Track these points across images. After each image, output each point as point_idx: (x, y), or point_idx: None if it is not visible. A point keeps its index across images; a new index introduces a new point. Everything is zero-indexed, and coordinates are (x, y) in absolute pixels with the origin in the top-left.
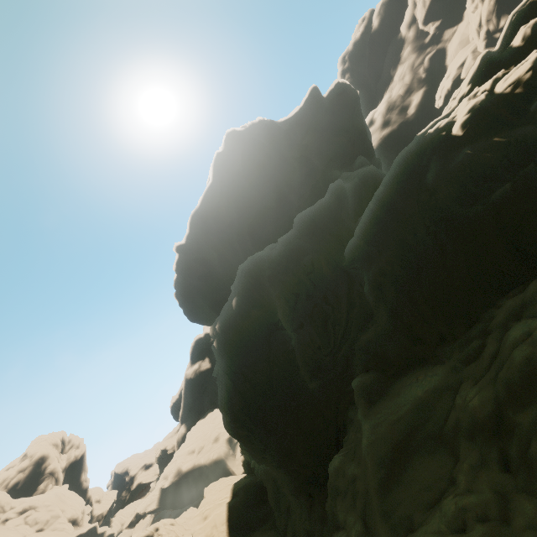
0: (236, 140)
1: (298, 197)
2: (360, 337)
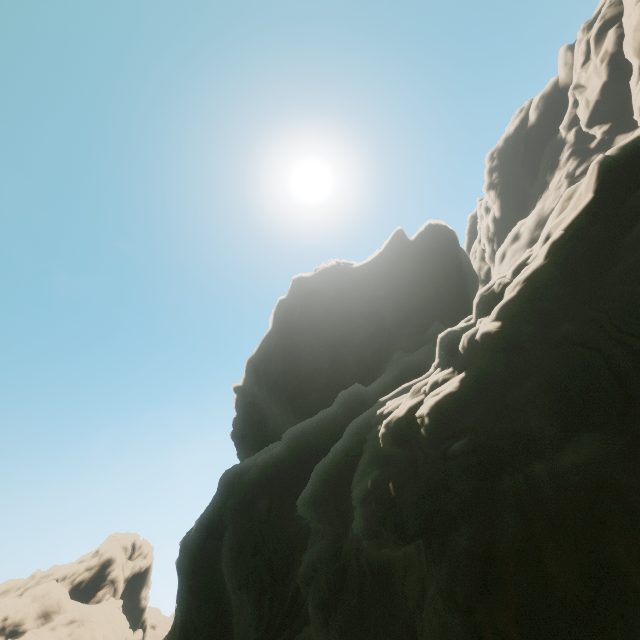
0: (301, 287)
1: (357, 360)
2: (303, 628)
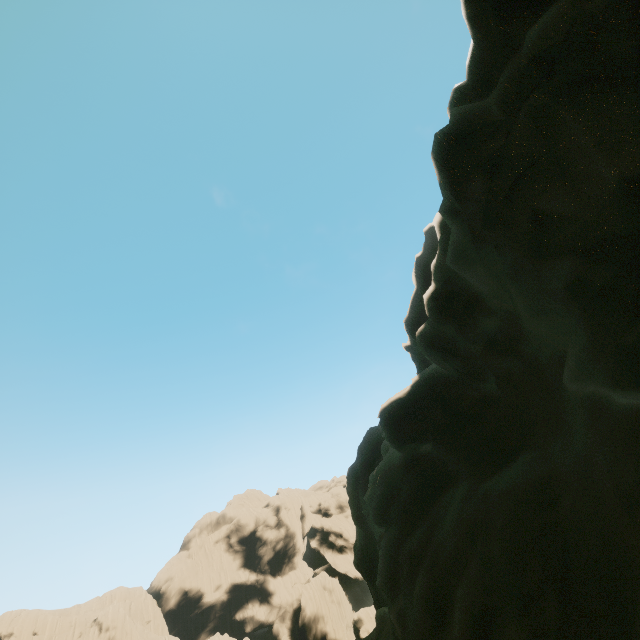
0: (433, 238)
1: None
2: None
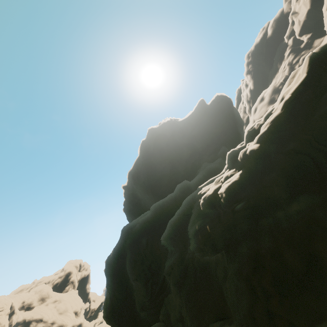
0: (152, 133)
1: (184, 168)
2: (168, 295)
